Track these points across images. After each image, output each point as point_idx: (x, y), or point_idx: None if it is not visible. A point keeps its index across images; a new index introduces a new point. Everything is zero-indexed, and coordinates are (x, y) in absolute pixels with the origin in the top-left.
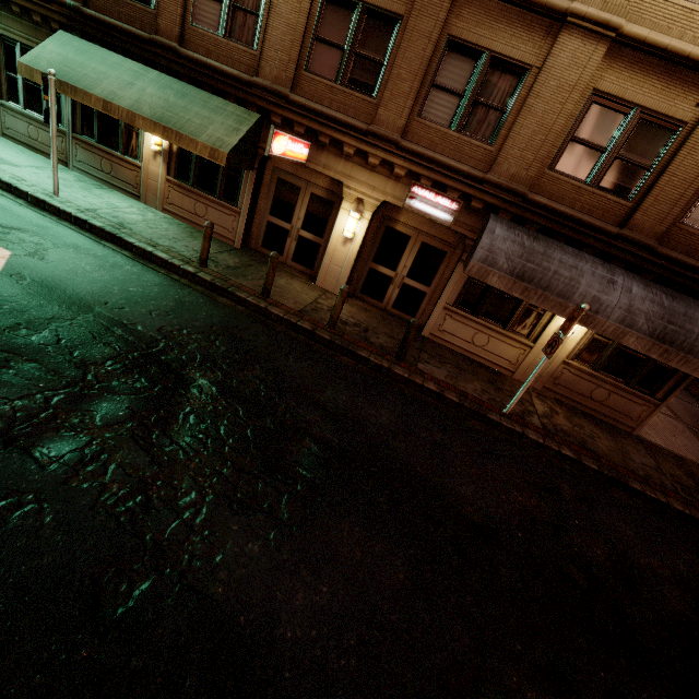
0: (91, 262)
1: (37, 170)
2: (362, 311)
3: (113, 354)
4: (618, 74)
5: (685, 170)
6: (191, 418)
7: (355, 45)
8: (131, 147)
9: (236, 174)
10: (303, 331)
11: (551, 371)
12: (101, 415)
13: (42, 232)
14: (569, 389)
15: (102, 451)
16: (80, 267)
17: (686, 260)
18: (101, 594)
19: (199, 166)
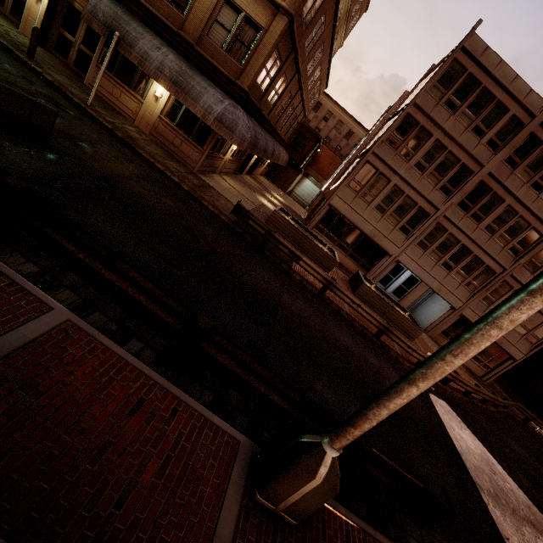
0: None
1: None
2: (42, 52)
3: None
4: None
5: (204, 2)
6: None
7: None
8: None
9: None
10: None
11: (153, 122)
12: None
13: None
14: (163, 136)
15: None
16: None
17: (207, 57)
18: None
19: None
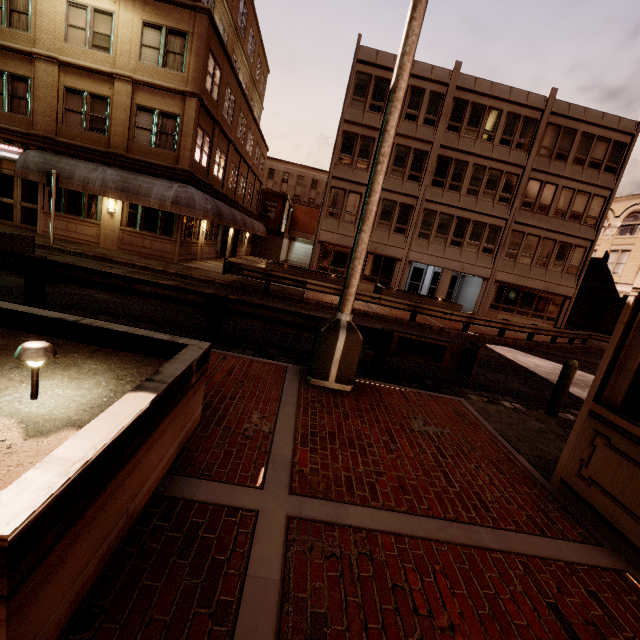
0: None
1: None
2: None
3: None
4: (71, 79)
5: (120, 117)
6: None
7: None
8: None
9: None
10: None
11: (117, 237)
12: None
13: None
14: (132, 245)
15: None
16: None
17: (142, 159)
18: None
19: None
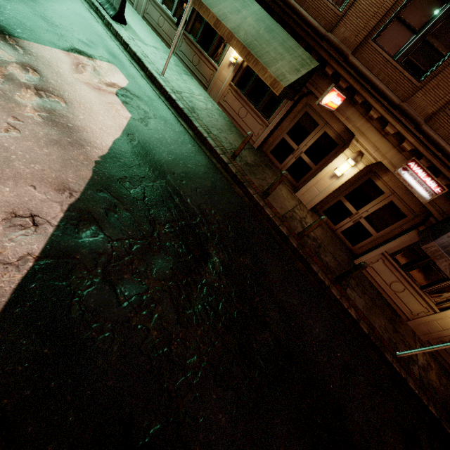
0: (171, 136)
1: (156, 51)
2: (319, 228)
3: (170, 218)
4: None
5: None
6: (204, 290)
7: (428, 32)
8: (216, 53)
9: (278, 98)
10: (280, 233)
11: (440, 335)
12: (156, 269)
13: (149, 102)
14: (448, 353)
15: (152, 300)
16: (165, 138)
17: None
18: (132, 424)
19: (255, 83)
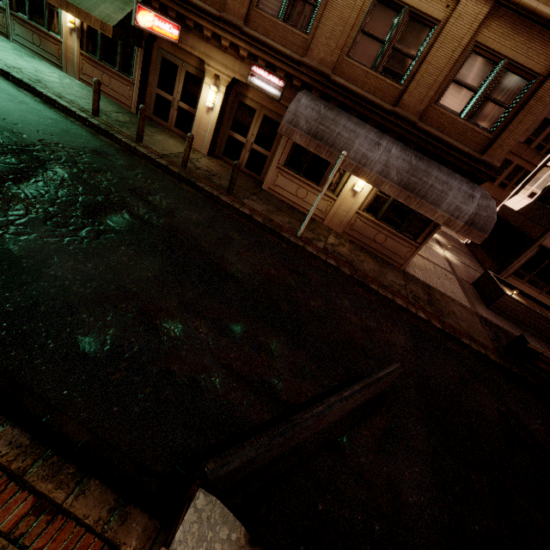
0: (3, 97)
1: None
2: (219, 166)
3: None
4: None
5: (437, 61)
6: (40, 183)
7: None
8: (54, 25)
9: (130, 51)
10: (160, 166)
11: (348, 219)
12: None
13: None
14: (360, 233)
15: None
16: None
17: (436, 133)
18: None
19: (103, 43)
